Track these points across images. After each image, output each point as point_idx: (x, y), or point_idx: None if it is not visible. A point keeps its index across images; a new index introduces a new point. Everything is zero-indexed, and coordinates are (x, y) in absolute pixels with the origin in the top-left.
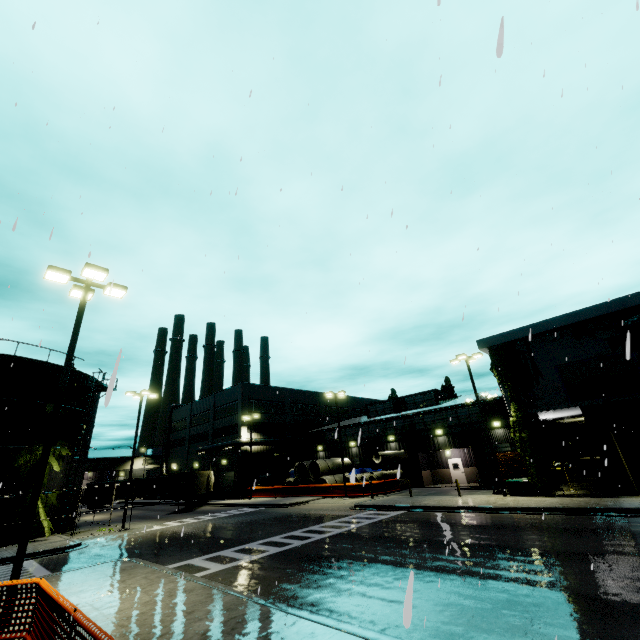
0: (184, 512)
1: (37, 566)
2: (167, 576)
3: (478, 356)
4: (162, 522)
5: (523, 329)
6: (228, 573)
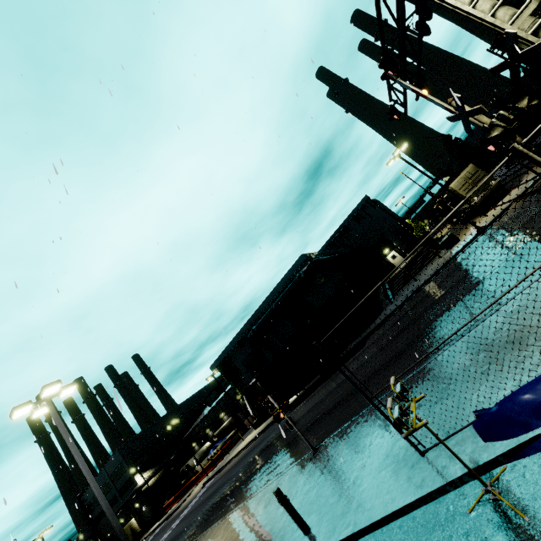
0: None
1: None
2: None
3: (216, 371)
4: None
5: (221, 355)
6: None
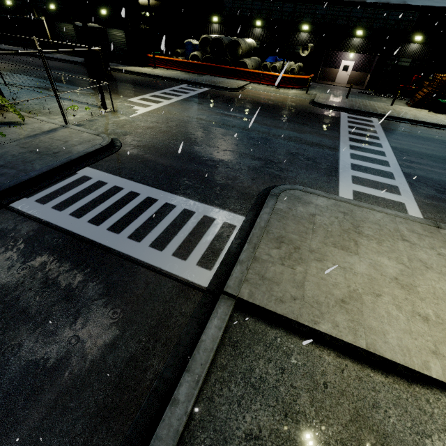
0: (109, 80)
1: (137, 185)
2: (435, 230)
3: None
4: (122, 98)
5: None
6: (440, 212)
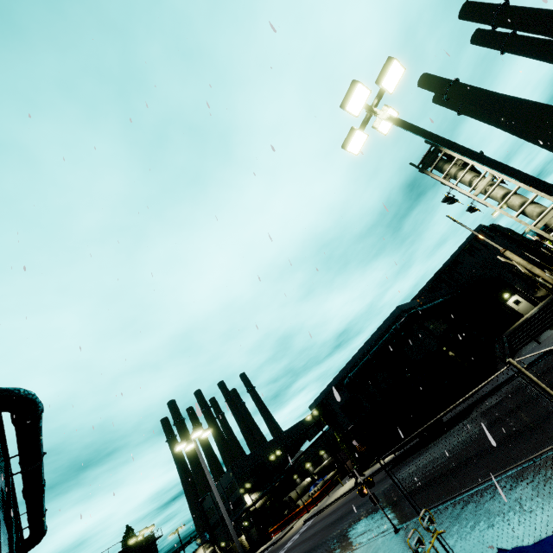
0: None
1: None
2: None
3: (315, 411)
4: None
5: (319, 397)
6: None
